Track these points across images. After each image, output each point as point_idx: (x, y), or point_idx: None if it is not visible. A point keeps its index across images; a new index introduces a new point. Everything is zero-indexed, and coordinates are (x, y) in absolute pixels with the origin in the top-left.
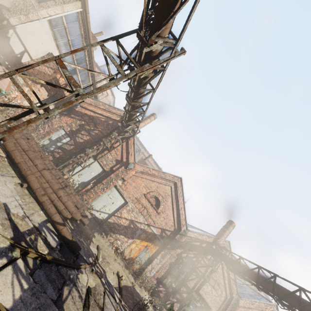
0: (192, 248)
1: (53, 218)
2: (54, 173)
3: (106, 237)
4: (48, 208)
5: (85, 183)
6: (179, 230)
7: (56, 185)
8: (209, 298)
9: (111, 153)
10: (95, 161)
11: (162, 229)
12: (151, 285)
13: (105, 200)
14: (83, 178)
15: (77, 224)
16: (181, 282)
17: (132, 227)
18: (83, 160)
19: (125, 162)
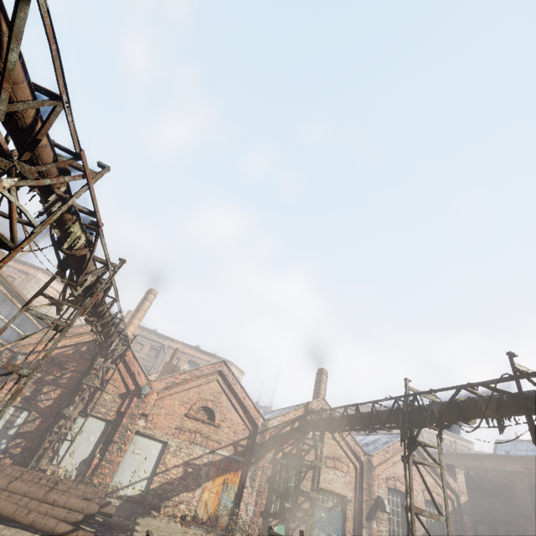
0: (284, 439)
1: (57, 532)
2: (28, 479)
3: (159, 513)
4: (44, 525)
5: (87, 461)
6: (255, 428)
7: (40, 492)
8: (338, 485)
9: (107, 392)
10: (87, 418)
11: (233, 444)
12: (258, 529)
13: (132, 463)
14: (80, 455)
15: (100, 523)
16: (294, 492)
17: (191, 471)
18: (66, 429)
19: (135, 390)
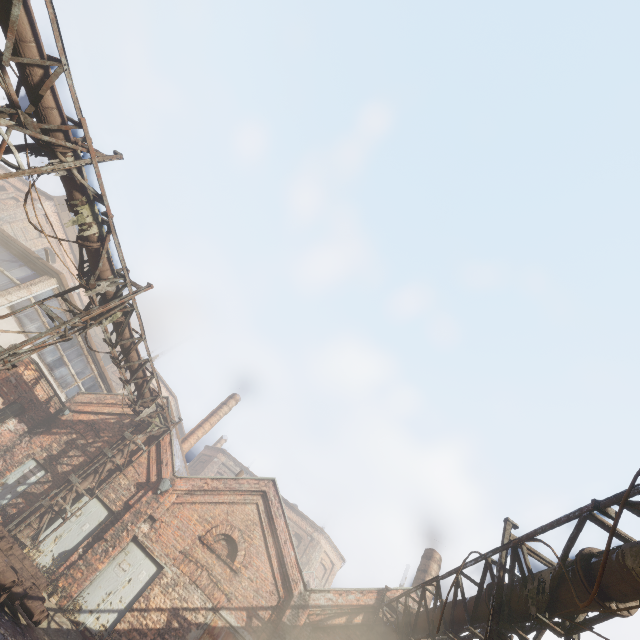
0: (331, 637)
1: None
2: None
3: None
4: None
5: (68, 554)
6: (289, 597)
7: None
8: None
9: (126, 475)
10: (92, 497)
11: (249, 610)
12: None
13: (111, 580)
14: (64, 543)
15: (17, 622)
16: None
17: (176, 626)
18: (65, 501)
19: (155, 482)
